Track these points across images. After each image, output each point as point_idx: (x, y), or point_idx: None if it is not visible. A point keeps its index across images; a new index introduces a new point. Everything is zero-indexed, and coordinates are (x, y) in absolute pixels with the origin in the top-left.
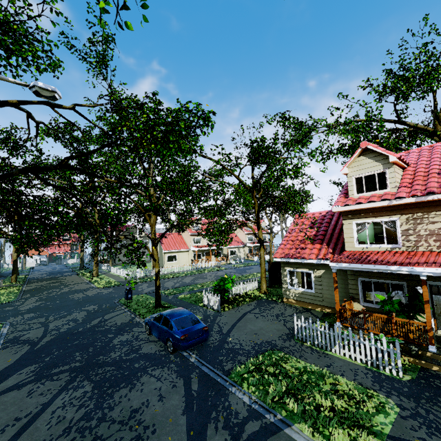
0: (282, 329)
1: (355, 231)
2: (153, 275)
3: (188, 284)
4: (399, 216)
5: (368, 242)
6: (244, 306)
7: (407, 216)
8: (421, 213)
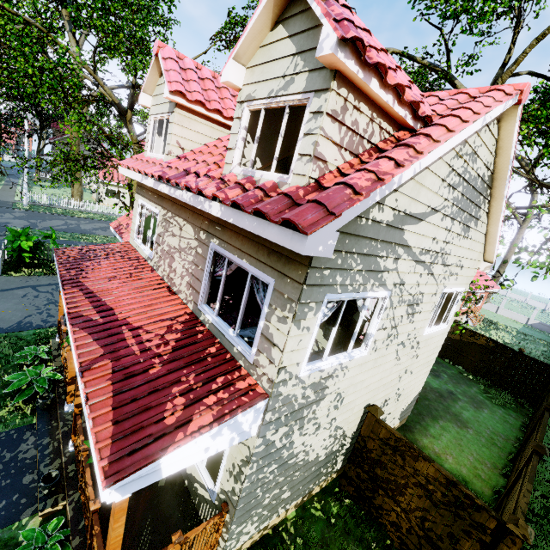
0: (10, 320)
1: (138, 216)
2: (63, 207)
3: (77, 231)
4: (161, 208)
5: (142, 239)
6: (49, 278)
7: (164, 211)
8: (172, 213)
